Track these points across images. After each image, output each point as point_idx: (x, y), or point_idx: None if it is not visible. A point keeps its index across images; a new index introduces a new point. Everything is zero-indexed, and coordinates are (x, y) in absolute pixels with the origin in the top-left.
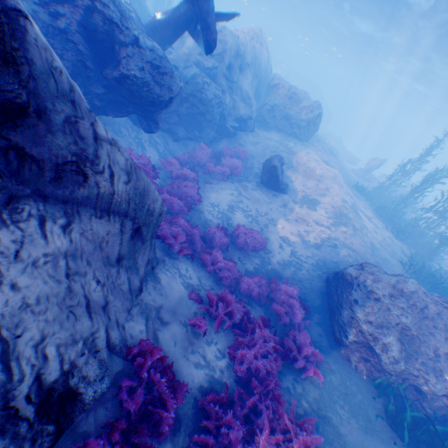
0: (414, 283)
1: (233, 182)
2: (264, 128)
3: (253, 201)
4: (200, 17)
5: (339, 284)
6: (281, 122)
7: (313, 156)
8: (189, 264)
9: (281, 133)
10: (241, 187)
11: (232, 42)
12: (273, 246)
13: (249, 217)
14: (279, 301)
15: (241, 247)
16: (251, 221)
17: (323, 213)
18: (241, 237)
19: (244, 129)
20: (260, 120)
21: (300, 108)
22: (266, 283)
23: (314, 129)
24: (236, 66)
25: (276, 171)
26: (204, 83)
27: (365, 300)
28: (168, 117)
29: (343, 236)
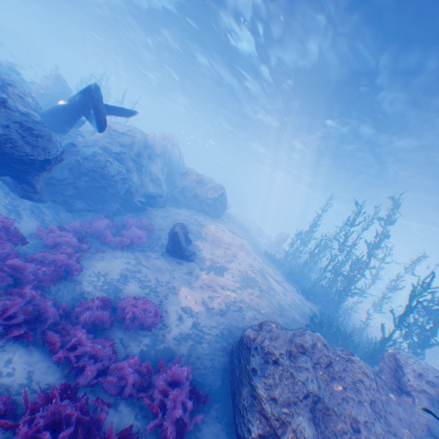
0: (314, 336)
1: (134, 251)
2: (176, 205)
3: (153, 269)
4: (93, 104)
5: (241, 352)
6: (191, 201)
7: (222, 227)
8: (21, 353)
9: (192, 209)
10: (143, 256)
11: (140, 136)
12: (171, 318)
13: (146, 286)
14: (161, 391)
15: (128, 323)
16: (148, 291)
17: (230, 277)
18: (129, 310)
19: (155, 205)
20: (172, 198)
21: (207, 189)
22: (149, 367)
23: (223, 207)
24: (146, 154)
25: (177, 236)
26: (106, 160)
27: (265, 366)
28: (62, 187)
29: (250, 298)
